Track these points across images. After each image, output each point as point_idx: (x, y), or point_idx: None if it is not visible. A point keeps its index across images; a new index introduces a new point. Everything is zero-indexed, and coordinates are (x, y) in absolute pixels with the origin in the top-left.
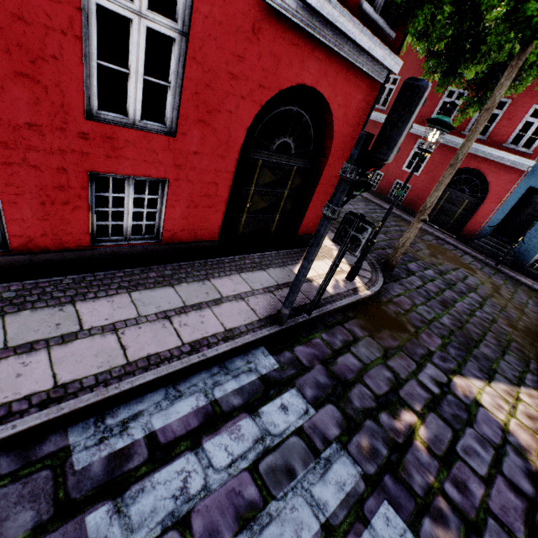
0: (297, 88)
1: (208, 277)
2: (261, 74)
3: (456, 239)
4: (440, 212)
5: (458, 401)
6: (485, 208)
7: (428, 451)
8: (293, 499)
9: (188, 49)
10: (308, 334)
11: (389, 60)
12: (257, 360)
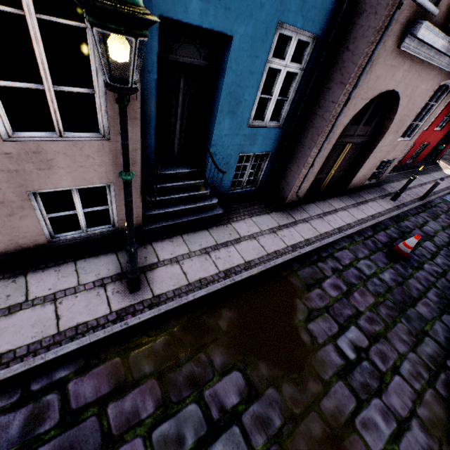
0: None
1: (428, 173)
2: None
3: None
4: None
5: None
6: None
7: None
8: None
9: None
10: None
11: None
12: None
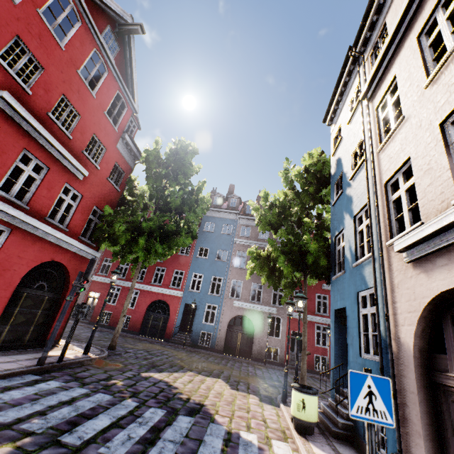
0: (46, 263)
1: None
2: (34, 256)
3: (163, 340)
4: (152, 327)
5: (142, 377)
6: (172, 318)
7: (123, 385)
8: (57, 396)
9: (2, 248)
10: (59, 370)
11: (94, 253)
12: (29, 377)
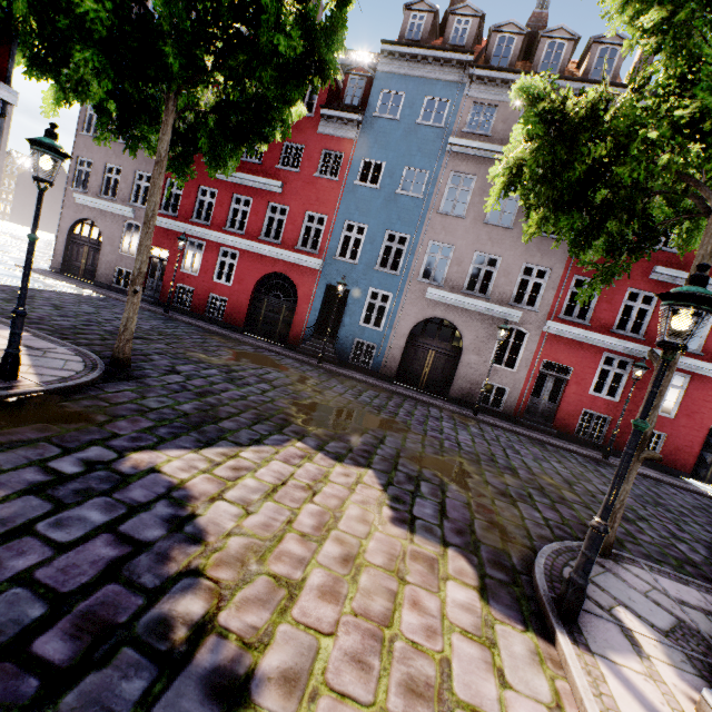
0: None
1: None
2: None
3: (285, 348)
4: (265, 322)
5: (113, 474)
6: (301, 310)
7: None
8: None
9: None
10: None
11: None
12: None
